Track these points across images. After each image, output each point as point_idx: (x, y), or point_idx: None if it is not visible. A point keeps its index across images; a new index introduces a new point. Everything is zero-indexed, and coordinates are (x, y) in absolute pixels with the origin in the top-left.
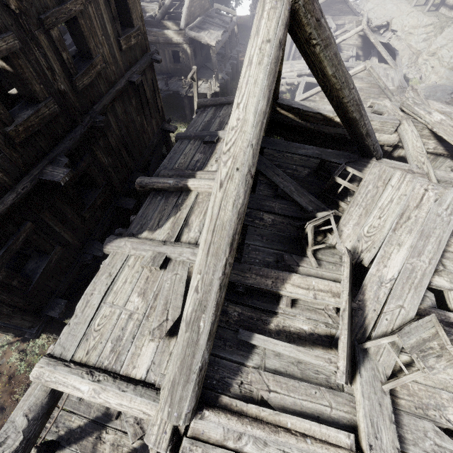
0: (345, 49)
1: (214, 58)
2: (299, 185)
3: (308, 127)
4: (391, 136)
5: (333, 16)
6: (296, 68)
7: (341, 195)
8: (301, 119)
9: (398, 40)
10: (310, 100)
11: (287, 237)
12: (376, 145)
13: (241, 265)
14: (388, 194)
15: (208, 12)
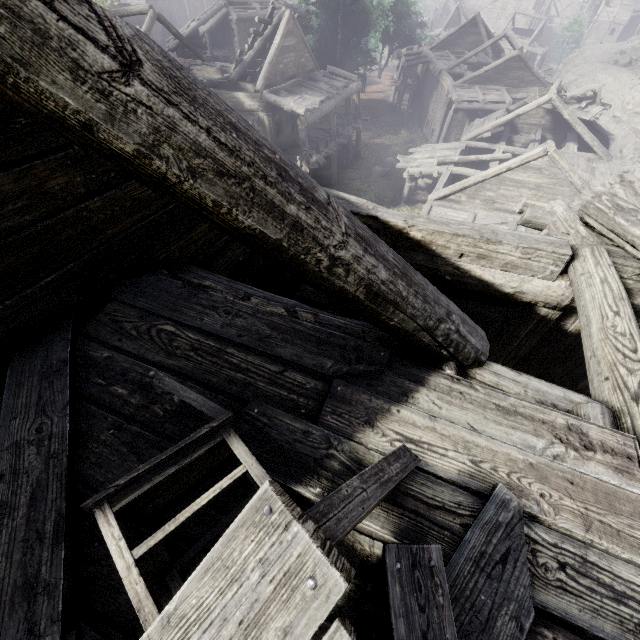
0: (524, 131)
1: (303, 132)
2: (62, 475)
3: None
4: (551, 283)
5: (508, 87)
6: (439, 153)
7: None
8: None
9: (617, 123)
10: (451, 199)
11: None
12: (443, 329)
13: None
14: None
15: (312, 74)
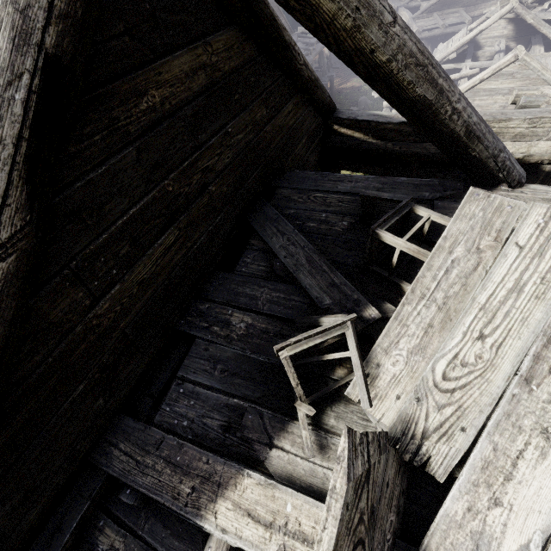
0: (488, 45)
1: None
2: (316, 251)
3: (390, 149)
4: None
5: (465, 7)
6: None
7: (413, 268)
8: (377, 138)
9: None
10: None
11: (266, 366)
12: (501, 157)
13: (146, 433)
14: (509, 269)
15: None
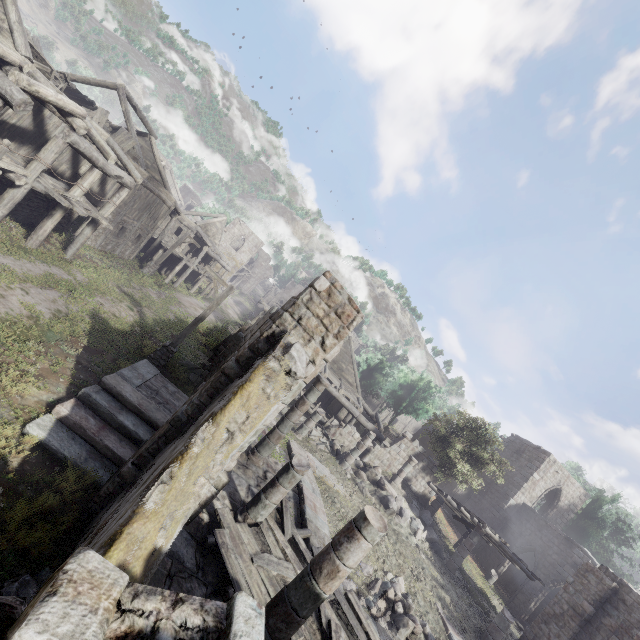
0: None
1: None
2: None
3: None
4: None
5: None
6: None
7: None
8: None
9: None
10: None
11: None
12: None
13: None
14: None
15: None
